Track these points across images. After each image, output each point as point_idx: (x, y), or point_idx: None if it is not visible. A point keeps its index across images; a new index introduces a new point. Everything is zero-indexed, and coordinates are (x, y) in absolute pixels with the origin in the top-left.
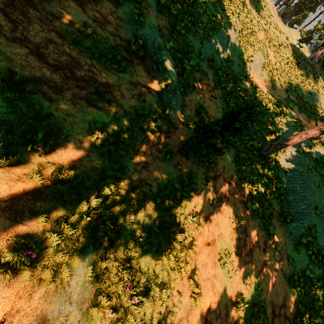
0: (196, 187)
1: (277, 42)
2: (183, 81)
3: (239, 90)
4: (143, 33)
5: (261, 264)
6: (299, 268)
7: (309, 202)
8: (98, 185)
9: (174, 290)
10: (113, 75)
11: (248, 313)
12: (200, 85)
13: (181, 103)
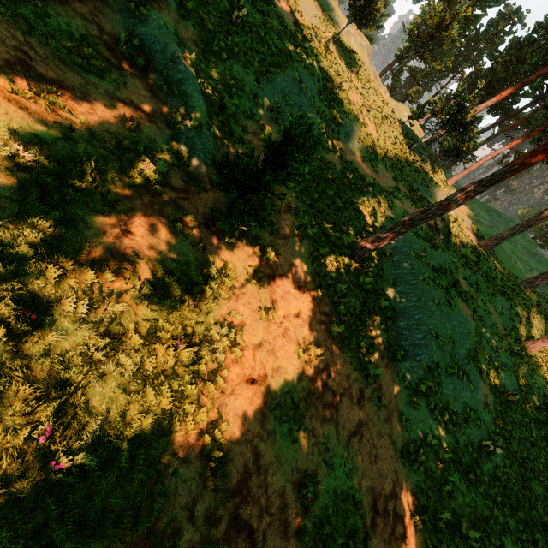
0: (232, 282)
1: (379, 113)
2: (219, 122)
3: (320, 160)
4: (145, 32)
5: (354, 424)
6: (417, 432)
7: (426, 328)
8: (2, 234)
9: (166, 455)
10: (74, 73)
11: (326, 507)
12: (255, 141)
13: (217, 155)
